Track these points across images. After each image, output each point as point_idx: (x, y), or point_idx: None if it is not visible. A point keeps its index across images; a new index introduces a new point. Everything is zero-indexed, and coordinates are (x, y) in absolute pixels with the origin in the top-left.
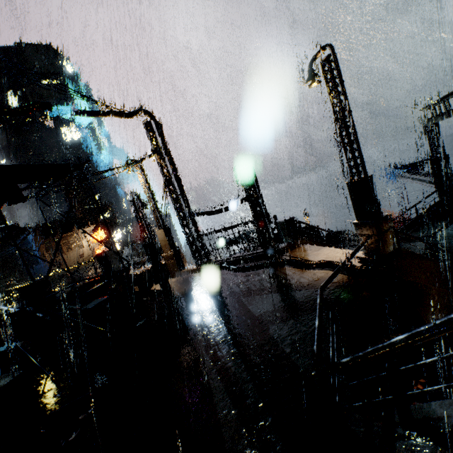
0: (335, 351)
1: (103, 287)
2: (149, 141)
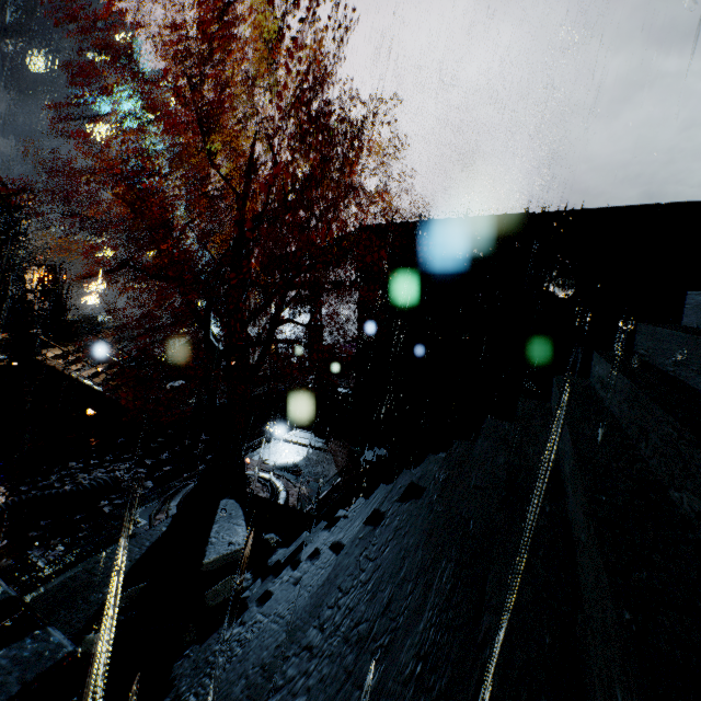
0: None
1: None
2: None
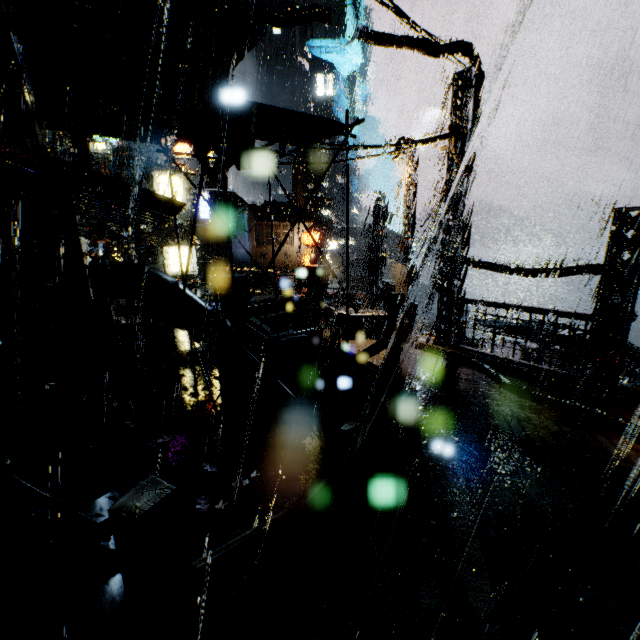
0: None
1: (301, 313)
2: (451, 108)
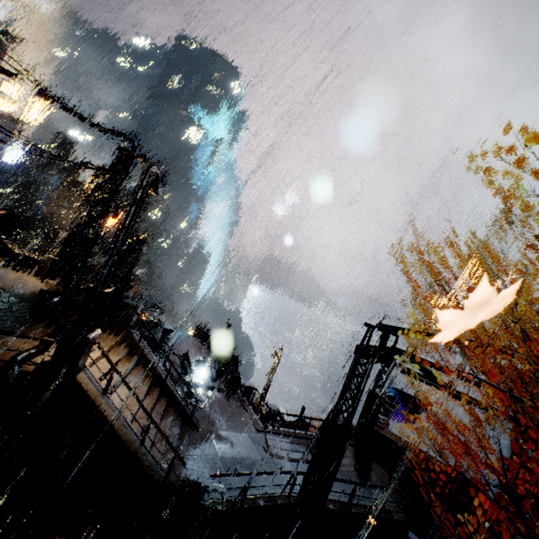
0: None
1: None
2: (111, 160)
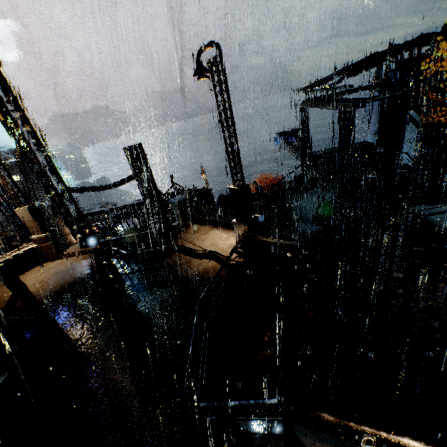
0: (206, 360)
1: None
2: None
